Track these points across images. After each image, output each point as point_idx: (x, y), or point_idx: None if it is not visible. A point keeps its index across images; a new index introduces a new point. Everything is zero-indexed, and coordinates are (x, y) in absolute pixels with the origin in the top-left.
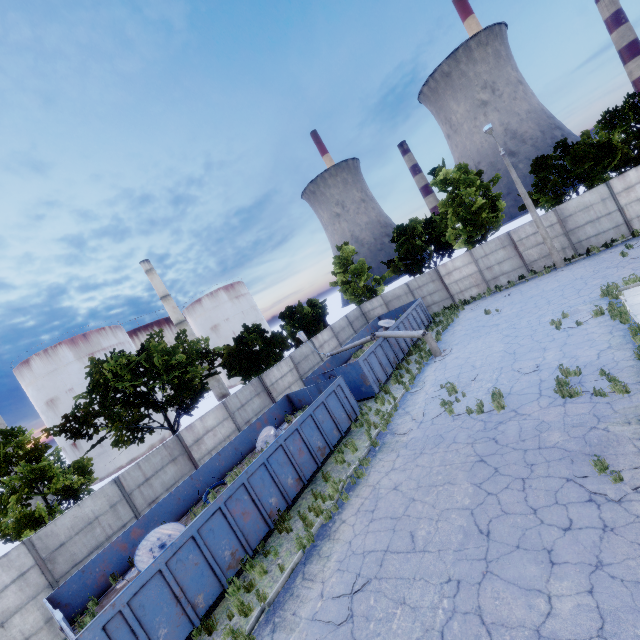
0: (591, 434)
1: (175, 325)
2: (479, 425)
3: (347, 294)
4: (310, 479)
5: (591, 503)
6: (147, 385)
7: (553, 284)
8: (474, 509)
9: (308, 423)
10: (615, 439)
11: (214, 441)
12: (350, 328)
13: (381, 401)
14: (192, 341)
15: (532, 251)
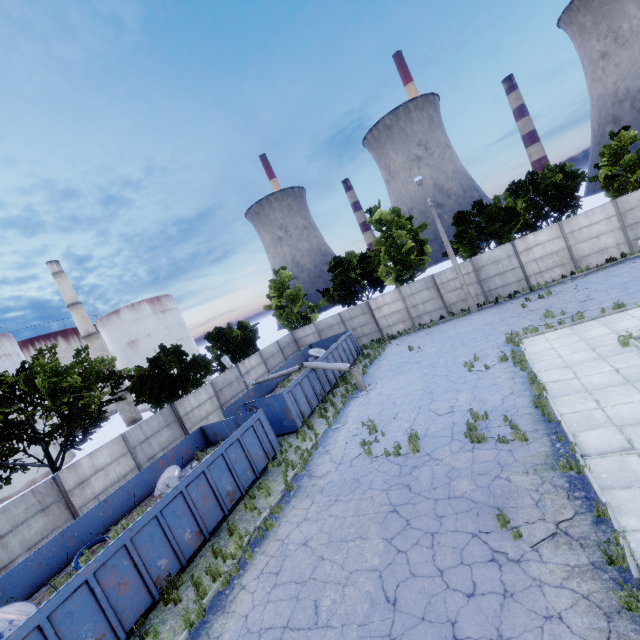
0: (495, 484)
1: (83, 337)
2: (395, 469)
3: (280, 319)
4: (214, 531)
5: (493, 563)
6: (24, 412)
7: (468, 327)
8: (383, 570)
9: (218, 464)
10: (515, 490)
11: (104, 482)
12: (280, 354)
13: (302, 437)
14: (95, 360)
15: (452, 294)
